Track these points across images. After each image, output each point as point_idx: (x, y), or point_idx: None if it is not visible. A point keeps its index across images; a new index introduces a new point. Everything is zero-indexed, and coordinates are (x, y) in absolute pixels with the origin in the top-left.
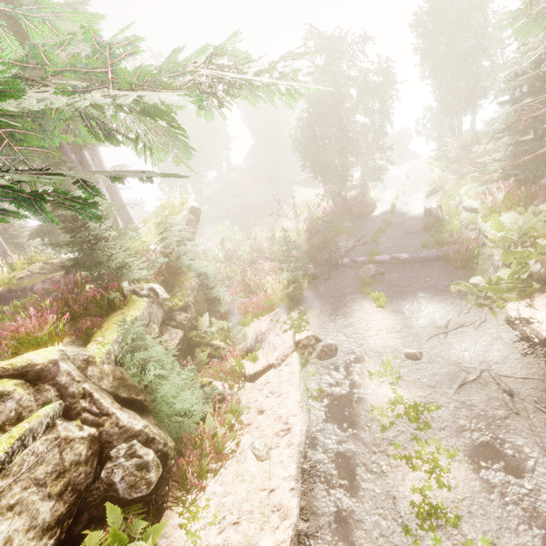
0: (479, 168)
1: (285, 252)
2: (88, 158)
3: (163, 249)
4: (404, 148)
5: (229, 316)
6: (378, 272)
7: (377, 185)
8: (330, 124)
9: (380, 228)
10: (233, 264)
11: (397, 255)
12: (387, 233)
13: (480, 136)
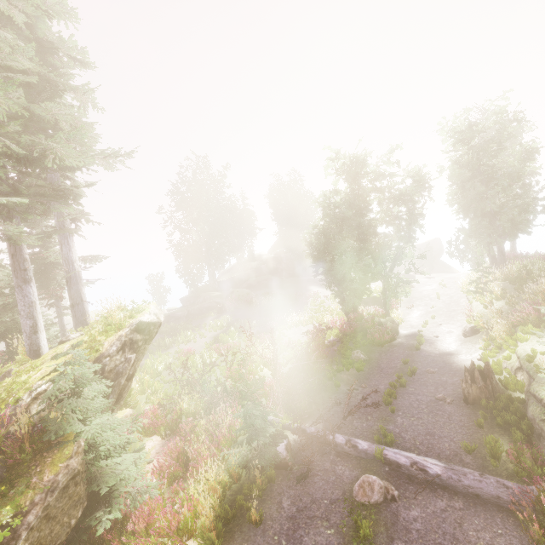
0: (541, 319)
1: (243, 416)
2: (26, 251)
3: (58, 391)
4: (434, 258)
5: (124, 529)
6: (386, 495)
7: (402, 300)
8: (347, 235)
9: (399, 375)
10: (196, 394)
11: (423, 462)
12: (409, 388)
13: (530, 269)
